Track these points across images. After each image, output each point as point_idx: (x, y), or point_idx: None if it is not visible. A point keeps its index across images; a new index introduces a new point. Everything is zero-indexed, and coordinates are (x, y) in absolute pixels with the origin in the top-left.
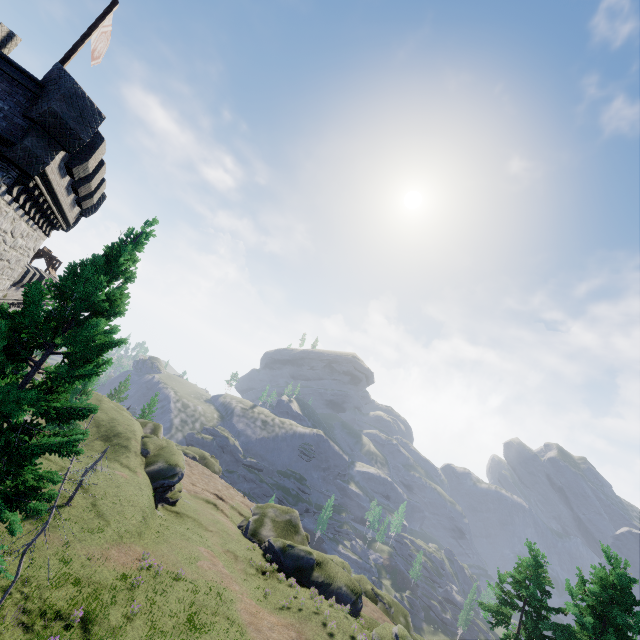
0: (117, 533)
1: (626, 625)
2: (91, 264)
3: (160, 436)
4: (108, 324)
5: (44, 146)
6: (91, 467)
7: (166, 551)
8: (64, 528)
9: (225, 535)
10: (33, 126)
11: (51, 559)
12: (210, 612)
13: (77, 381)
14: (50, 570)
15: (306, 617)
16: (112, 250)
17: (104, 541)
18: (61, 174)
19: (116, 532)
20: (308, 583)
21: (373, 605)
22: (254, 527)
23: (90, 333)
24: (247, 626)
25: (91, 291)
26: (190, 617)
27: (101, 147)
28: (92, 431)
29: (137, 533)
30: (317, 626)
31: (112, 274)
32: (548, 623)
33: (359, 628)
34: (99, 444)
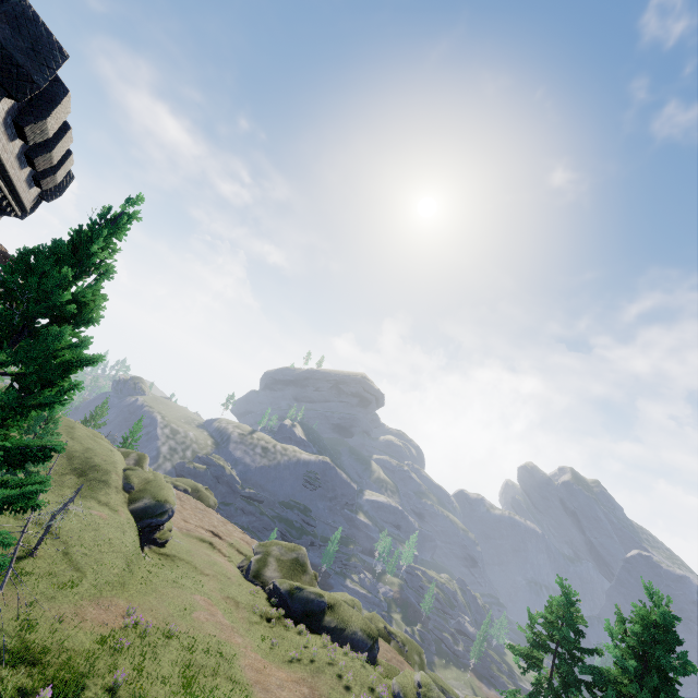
0: (95, 586)
1: (669, 666)
2: (50, 252)
3: (146, 468)
4: (76, 335)
5: None
6: (61, 509)
7: (155, 603)
8: (27, 584)
9: (224, 578)
10: None
11: (10, 625)
12: (209, 673)
13: (33, 412)
14: (9, 639)
15: (319, 669)
16: (80, 234)
17: (79, 597)
18: (8, 135)
19: (94, 585)
20: (319, 629)
21: (386, 644)
22: (256, 568)
23: (50, 347)
24: (253, 686)
25: (50, 289)
26: (186, 682)
27: (64, 102)
28: (63, 464)
29: (120, 584)
30: (332, 679)
31: (81, 267)
32: (586, 667)
33: (378, 678)
34: (72, 479)
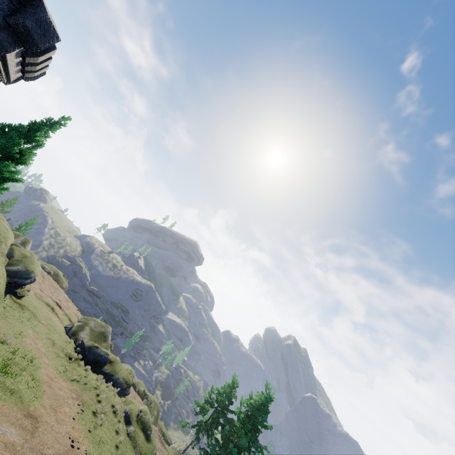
0: None
1: (259, 422)
2: (17, 129)
3: (27, 248)
4: (15, 167)
5: (11, 41)
6: None
7: (2, 324)
8: None
9: (52, 329)
10: (8, 27)
11: None
12: (20, 368)
13: None
14: None
15: (87, 388)
16: (34, 125)
17: None
18: (16, 56)
19: None
20: (99, 372)
21: (140, 400)
22: (76, 329)
23: (1, 169)
24: (44, 383)
25: (11, 145)
26: (4, 366)
27: (52, 52)
28: None
29: None
30: (92, 395)
31: (29, 139)
32: (223, 415)
33: (120, 402)
34: None
